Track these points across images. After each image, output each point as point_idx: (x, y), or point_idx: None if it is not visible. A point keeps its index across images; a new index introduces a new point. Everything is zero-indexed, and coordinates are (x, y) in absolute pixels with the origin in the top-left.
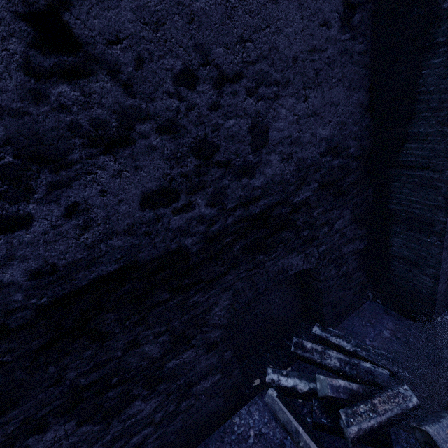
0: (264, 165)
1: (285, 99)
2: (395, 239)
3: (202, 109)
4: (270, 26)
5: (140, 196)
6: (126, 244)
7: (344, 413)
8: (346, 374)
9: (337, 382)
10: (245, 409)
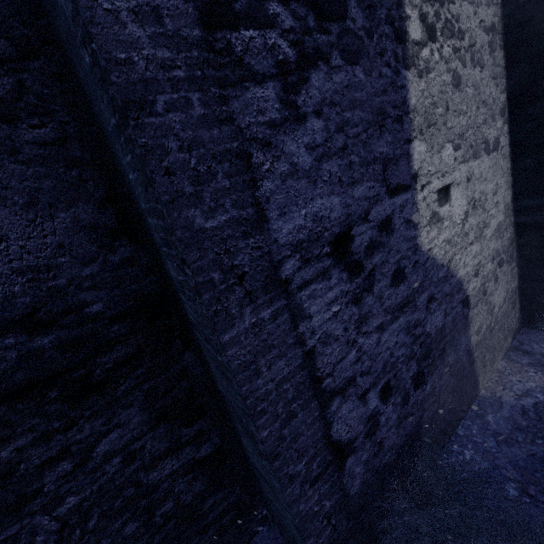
0: None
1: None
2: (245, 441)
3: None
4: None
5: None
6: None
7: None
8: None
9: None
10: None
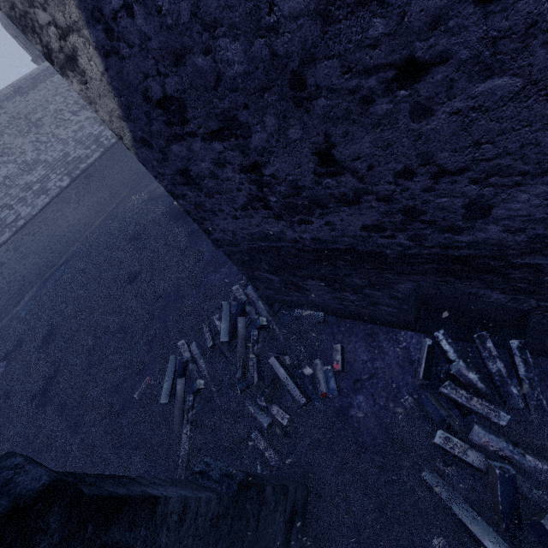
0: (476, 230)
1: (534, 186)
2: None
3: (415, 191)
4: (532, 124)
5: (361, 225)
6: (350, 241)
7: (449, 383)
8: (492, 379)
9: (466, 373)
10: (411, 333)
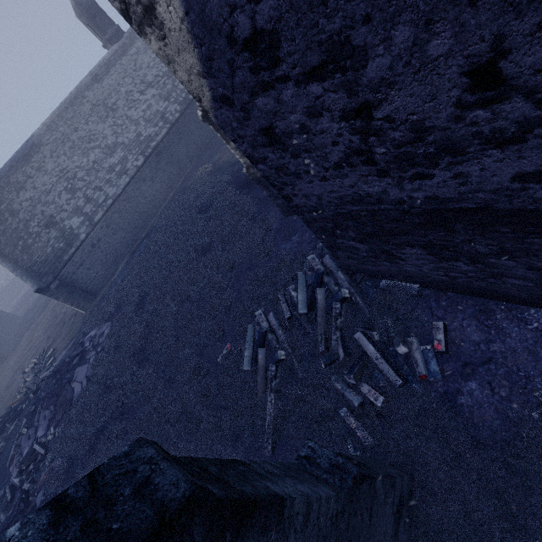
0: None
1: None
2: None
3: None
4: None
5: (513, 174)
6: (487, 197)
7: None
8: None
9: None
10: None
